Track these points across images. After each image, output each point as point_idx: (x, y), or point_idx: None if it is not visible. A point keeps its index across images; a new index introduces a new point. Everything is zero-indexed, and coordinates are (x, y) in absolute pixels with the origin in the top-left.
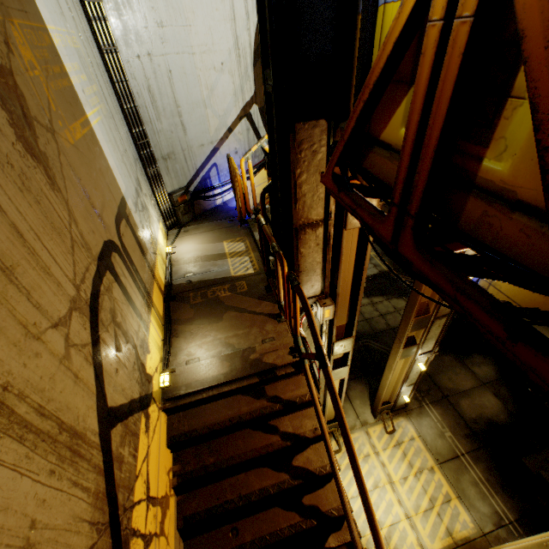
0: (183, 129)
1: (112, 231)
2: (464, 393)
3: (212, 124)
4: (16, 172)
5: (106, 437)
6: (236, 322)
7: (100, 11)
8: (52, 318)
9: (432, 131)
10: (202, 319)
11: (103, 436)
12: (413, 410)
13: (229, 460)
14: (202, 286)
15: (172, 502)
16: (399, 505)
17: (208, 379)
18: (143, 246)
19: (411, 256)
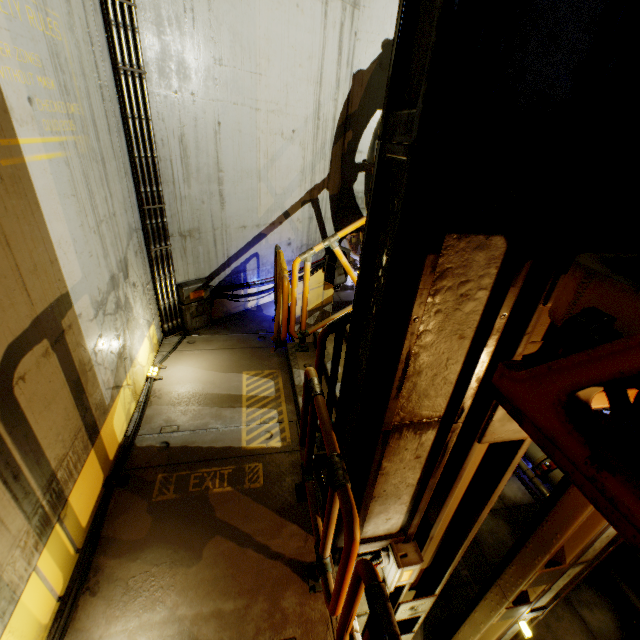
0: (220, 200)
1: None
2: None
3: (263, 203)
4: None
5: None
6: (226, 570)
7: (130, 18)
8: None
9: None
10: (161, 549)
11: None
12: None
13: None
14: (184, 459)
15: None
16: None
17: None
18: (87, 383)
19: None
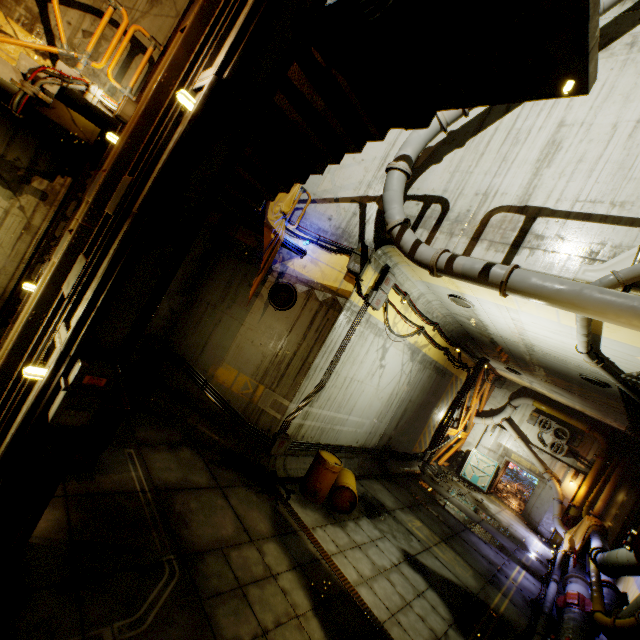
0: None
1: None
2: None
3: (325, 185)
4: None
5: None
6: None
7: None
8: None
9: None
10: None
11: None
12: None
13: None
14: None
15: None
16: None
17: None
18: None
19: None
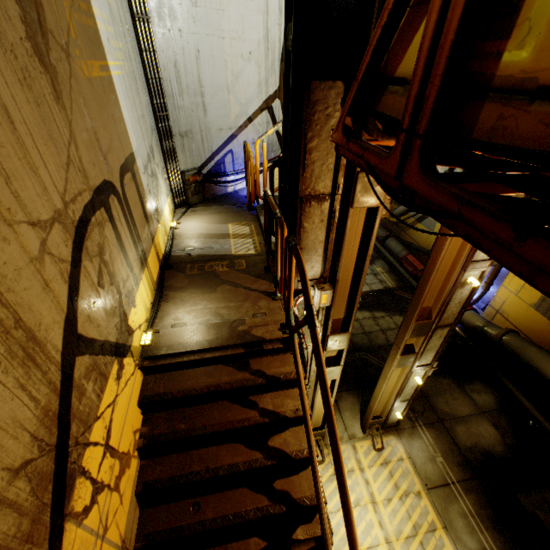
0: (203, 109)
1: (115, 175)
2: (461, 419)
3: (233, 111)
4: (19, 65)
5: (70, 360)
6: (229, 295)
7: None
8: (31, 216)
9: (450, 25)
10: (196, 289)
11: (66, 357)
12: (405, 430)
13: (201, 428)
14: (200, 259)
15: (134, 464)
16: (379, 528)
17: (192, 343)
18: (146, 208)
19: (415, 183)
